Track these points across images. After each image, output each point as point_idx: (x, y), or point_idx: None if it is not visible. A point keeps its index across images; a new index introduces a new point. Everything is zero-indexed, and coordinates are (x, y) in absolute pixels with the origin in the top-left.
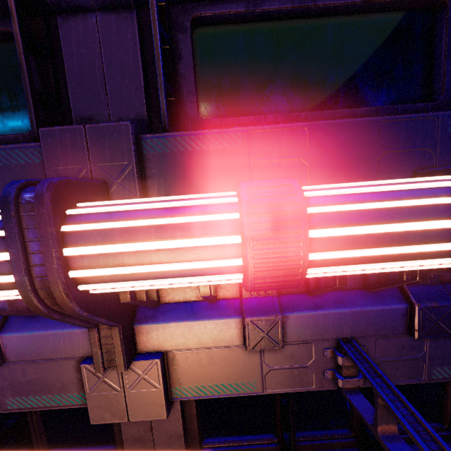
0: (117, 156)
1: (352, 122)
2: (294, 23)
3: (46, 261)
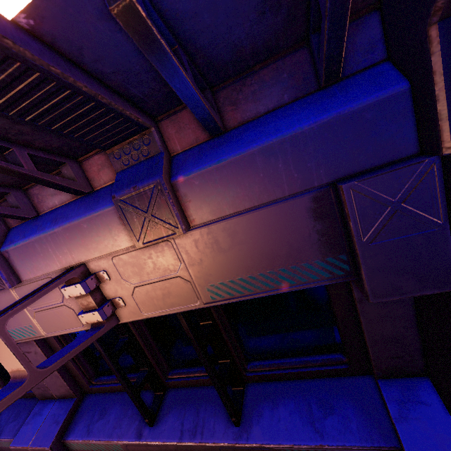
0: None
1: None
2: None
3: None
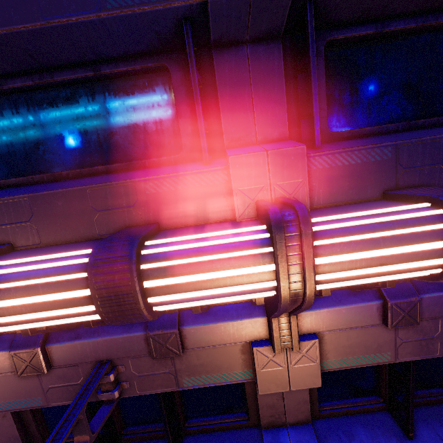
0: (293, 175)
1: None
2: (410, 38)
3: (307, 270)
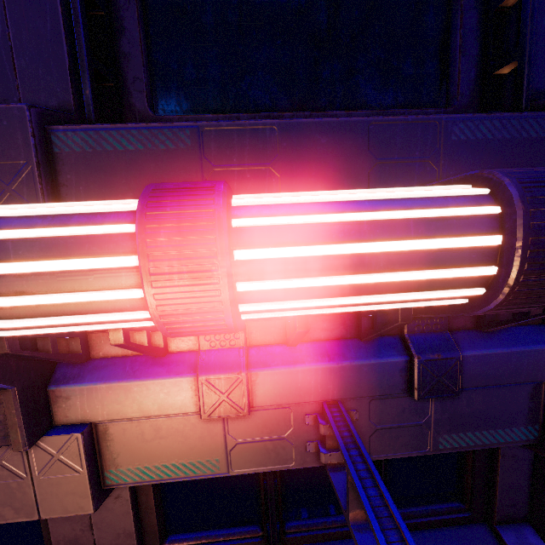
0: (9, 151)
1: (335, 122)
2: None
3: None
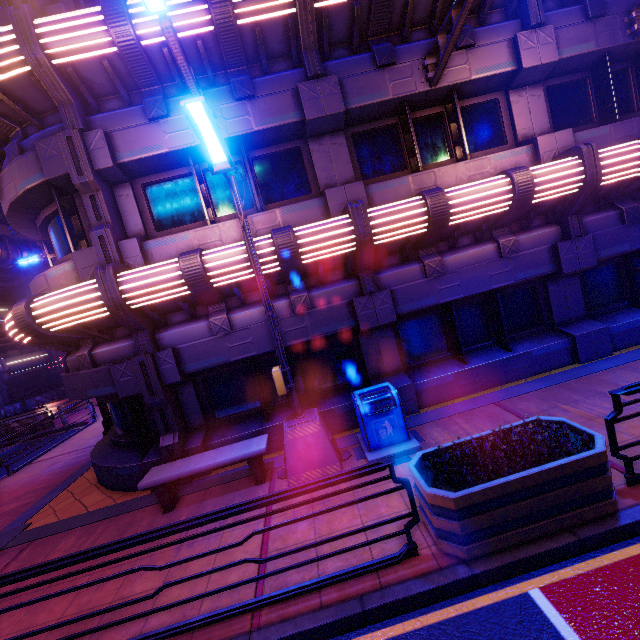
0: None
1: None
2: None
3: None
